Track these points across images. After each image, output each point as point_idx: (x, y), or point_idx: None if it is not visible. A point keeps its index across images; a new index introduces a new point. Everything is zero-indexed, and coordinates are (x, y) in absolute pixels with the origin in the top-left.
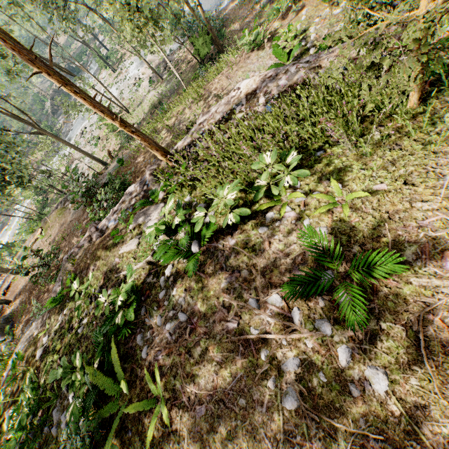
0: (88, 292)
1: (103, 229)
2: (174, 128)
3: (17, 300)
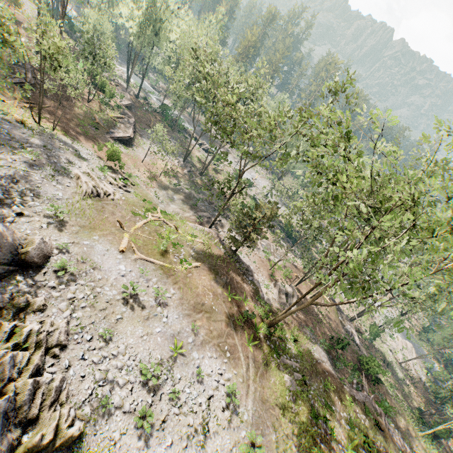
0: (389, 451)
1: (386, 425)
2: (407, 430)
3: (300, 294)
